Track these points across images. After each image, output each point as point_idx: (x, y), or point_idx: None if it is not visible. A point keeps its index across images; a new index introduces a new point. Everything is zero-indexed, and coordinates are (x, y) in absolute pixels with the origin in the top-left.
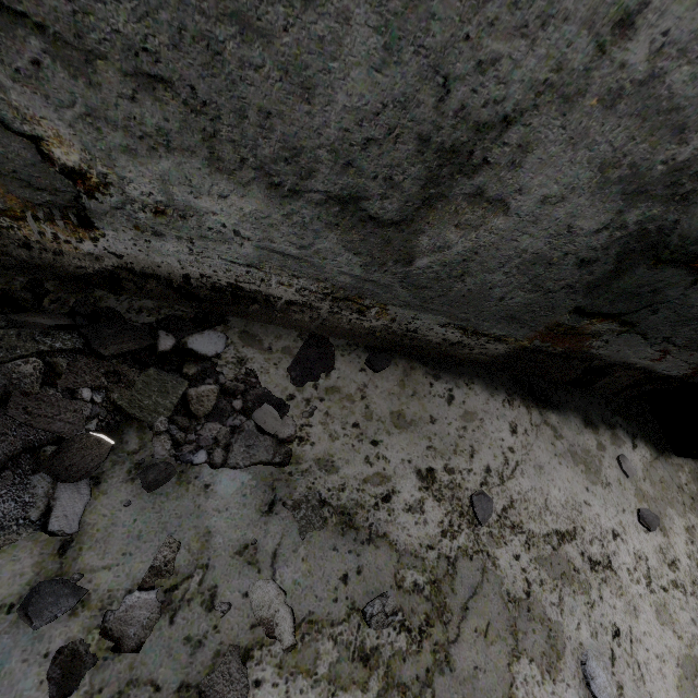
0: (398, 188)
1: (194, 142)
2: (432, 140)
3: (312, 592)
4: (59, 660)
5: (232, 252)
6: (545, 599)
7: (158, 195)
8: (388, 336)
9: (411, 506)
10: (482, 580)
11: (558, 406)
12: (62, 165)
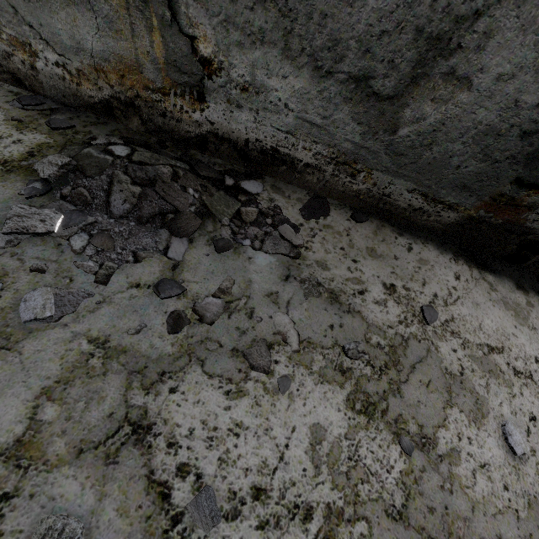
0: (396, 69)
1: (278, 37)
2: (424, 30)
3: (310, 328)
4: (172, 316)
5: (280, 121)
6: (475, 380)
7: (247, 77)
8: (368, 199)
9: (378, 301)
10: (427, 356)
11: (495, 271)
12: (201, 56)
